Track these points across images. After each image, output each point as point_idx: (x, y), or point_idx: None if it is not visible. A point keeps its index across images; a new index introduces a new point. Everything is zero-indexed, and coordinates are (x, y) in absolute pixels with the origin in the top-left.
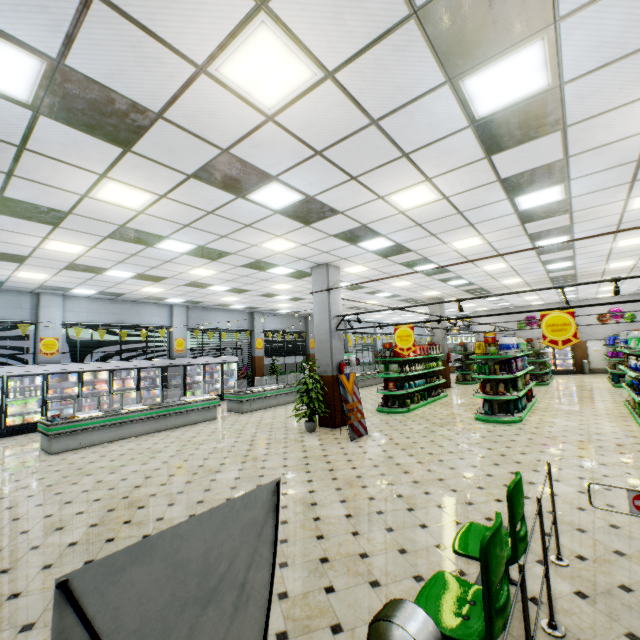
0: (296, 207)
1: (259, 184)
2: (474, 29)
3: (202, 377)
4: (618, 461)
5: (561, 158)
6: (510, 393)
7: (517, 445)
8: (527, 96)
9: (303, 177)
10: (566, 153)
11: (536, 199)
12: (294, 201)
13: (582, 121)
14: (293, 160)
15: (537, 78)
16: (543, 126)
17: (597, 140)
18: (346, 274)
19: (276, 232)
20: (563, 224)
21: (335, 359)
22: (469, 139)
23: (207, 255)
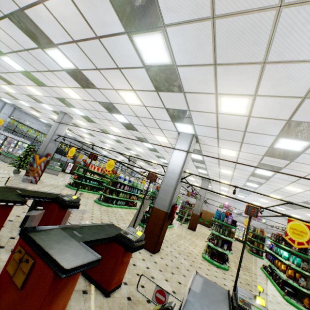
0: (26, 74)
1: (1, 53)
2: (32, 33)
3: (3, 141)
4: (100, 218)
5: (110, 102)
6: (109, 194)
7: (82, 206)
8: (73, 68)
9: (17, 60)
10: (110, 101)
11: (120, 118)
12: (23, 70)
13: (101, 89)
14: (7, 50)
15: (69, 63)
16: (90, 84)
17: (115, 100)
18: (80, 124)
19: (28, 83)
20: (143, 137)
21: (47, 151)
22: (69, 76)
23: (4, 79)
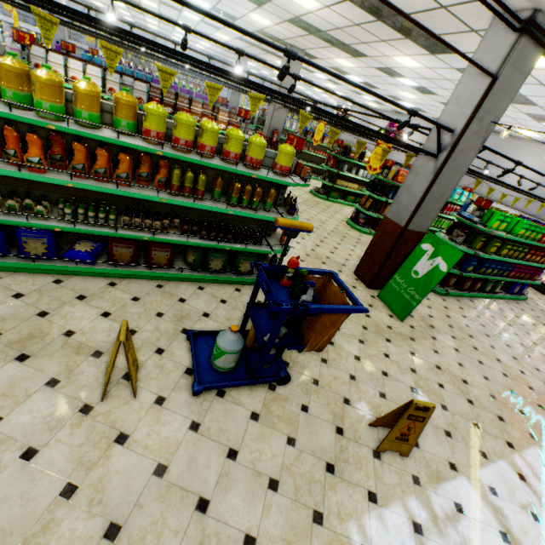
0: None
1: None
2: None
3: None
4: None
5: None
6: None
7: None
8: None
9: None
10: None
11: None
12: None
13: None
14: None
15: None
16: None
17: None
18: None
19: None
20: None
21: (54, 42)
22: None
23: None
